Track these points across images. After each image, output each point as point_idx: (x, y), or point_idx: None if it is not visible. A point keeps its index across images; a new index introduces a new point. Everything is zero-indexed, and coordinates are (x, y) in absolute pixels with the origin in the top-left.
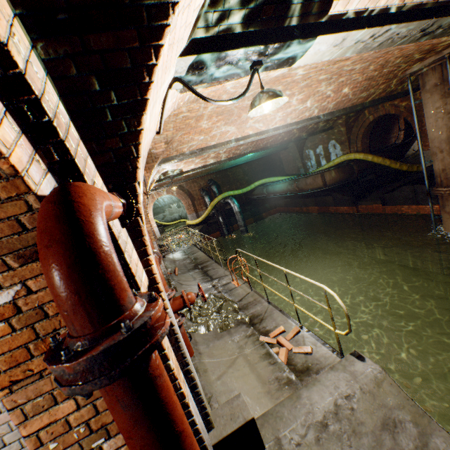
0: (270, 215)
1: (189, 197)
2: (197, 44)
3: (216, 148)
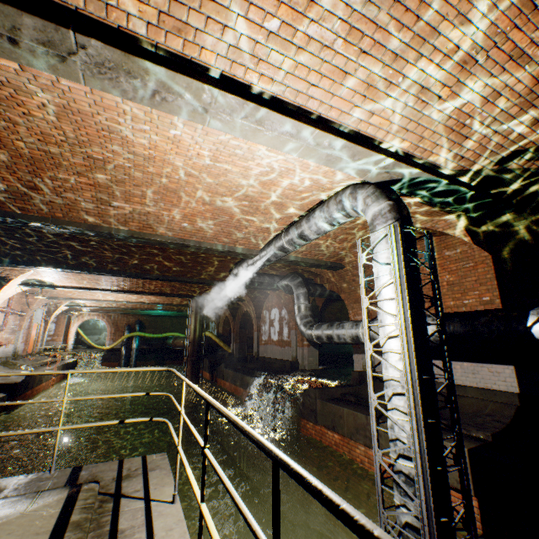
0: (173, 364)
1: (115, 326)
2: (23, 284)
3: (82, 300)
